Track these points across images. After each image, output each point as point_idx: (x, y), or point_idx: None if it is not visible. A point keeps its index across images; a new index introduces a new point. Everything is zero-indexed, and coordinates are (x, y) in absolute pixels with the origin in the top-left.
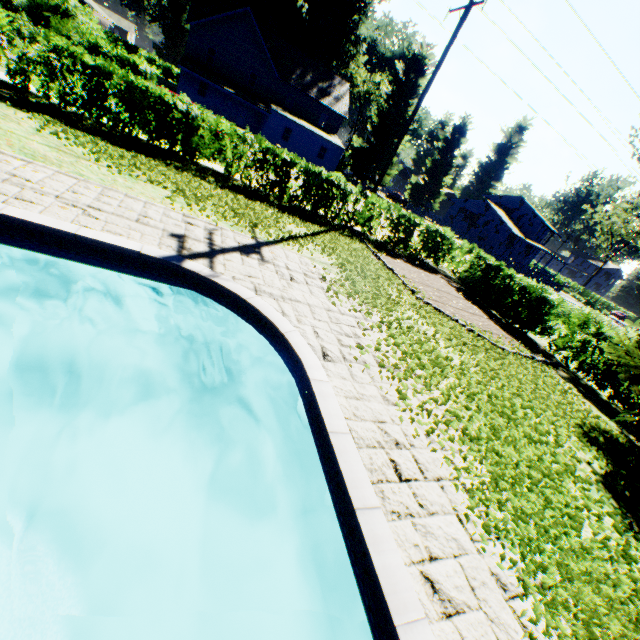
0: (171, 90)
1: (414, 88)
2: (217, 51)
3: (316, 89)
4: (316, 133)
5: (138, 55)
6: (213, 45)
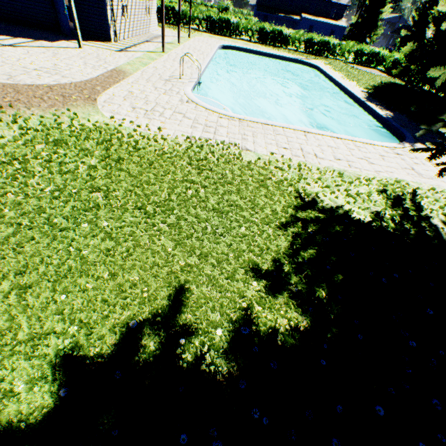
0: None
1: None
2: None
3: None
4: (328, 23)
5: None
6: None
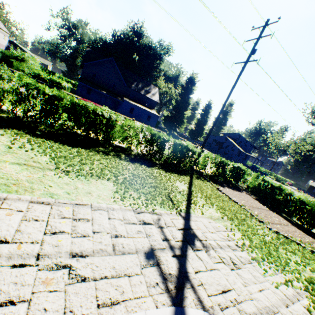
0: (72, 91)
1: (191, 90)
2: (97, 75)
3: (144, 90)
4: (146, 109)
5: (55, 76)
6: (95, 72)
